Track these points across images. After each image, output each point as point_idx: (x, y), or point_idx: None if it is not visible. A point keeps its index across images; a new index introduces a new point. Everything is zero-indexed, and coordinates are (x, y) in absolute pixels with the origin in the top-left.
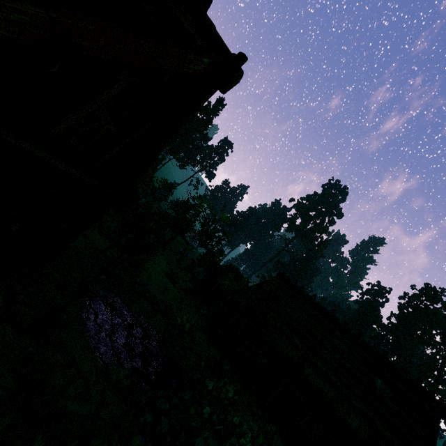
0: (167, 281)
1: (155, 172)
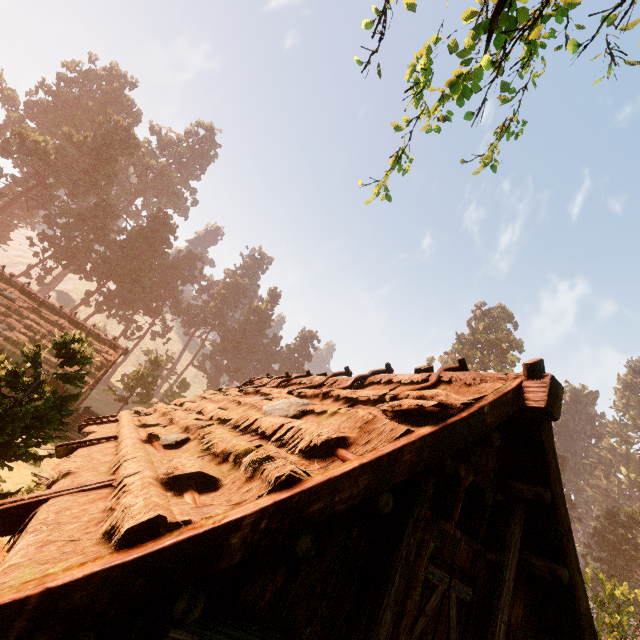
0: (27, 477)
1: (112, 362)
